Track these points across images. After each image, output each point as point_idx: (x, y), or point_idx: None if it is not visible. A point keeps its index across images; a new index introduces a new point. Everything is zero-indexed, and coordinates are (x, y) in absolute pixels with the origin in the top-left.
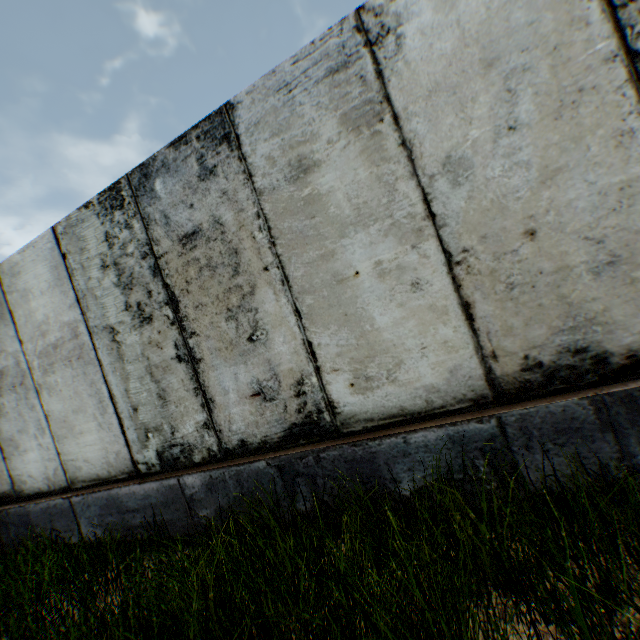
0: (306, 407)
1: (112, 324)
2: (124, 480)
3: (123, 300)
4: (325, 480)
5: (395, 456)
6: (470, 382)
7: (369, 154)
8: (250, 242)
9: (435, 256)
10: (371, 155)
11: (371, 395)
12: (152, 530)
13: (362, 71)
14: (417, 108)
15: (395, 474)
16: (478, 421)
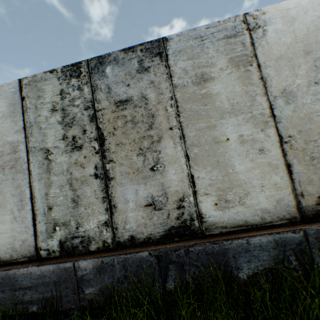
0: (183, 216)
1: (48, 147)
2: (23, 262)
3: (62, 133)
4: (190, 266)
5: (240, 251)
6: (287, 208)
7: (242, 79)
8: (163, 112)
9: (273, 137)
10: (243, 80)
11: (227, 211)
12: (39, 305)
13: (243, 41)
14: (270, 64)
15: (238, 264)
16: (292, 232)
